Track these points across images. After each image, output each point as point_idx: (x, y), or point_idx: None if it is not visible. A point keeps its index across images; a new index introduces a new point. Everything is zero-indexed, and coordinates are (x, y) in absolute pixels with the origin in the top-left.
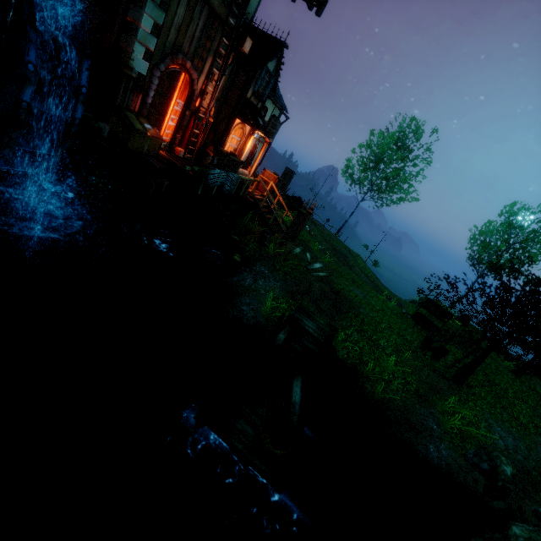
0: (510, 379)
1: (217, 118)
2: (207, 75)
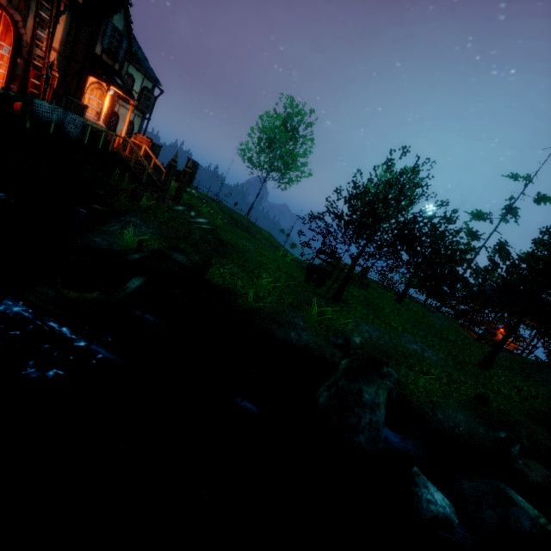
0: (391, 303)
1: (67, 76)
2: (33, 18)
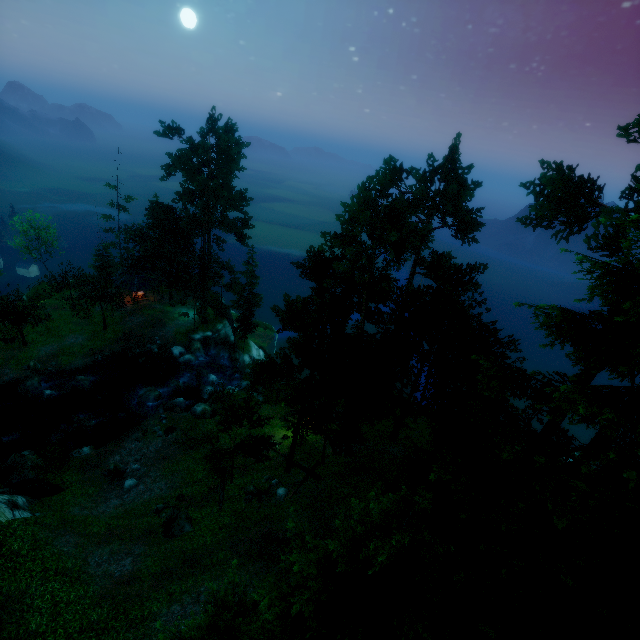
0: (67, 316)
1: None
2: None
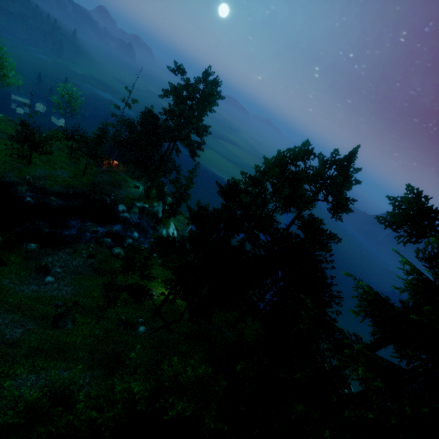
0: (64, 157)
1: None
2: None
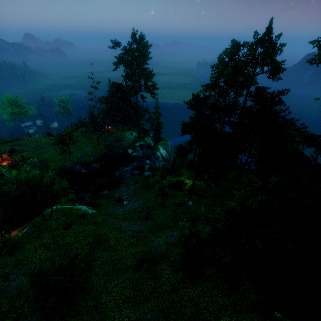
0: (82, 140)
1: None
2: None
